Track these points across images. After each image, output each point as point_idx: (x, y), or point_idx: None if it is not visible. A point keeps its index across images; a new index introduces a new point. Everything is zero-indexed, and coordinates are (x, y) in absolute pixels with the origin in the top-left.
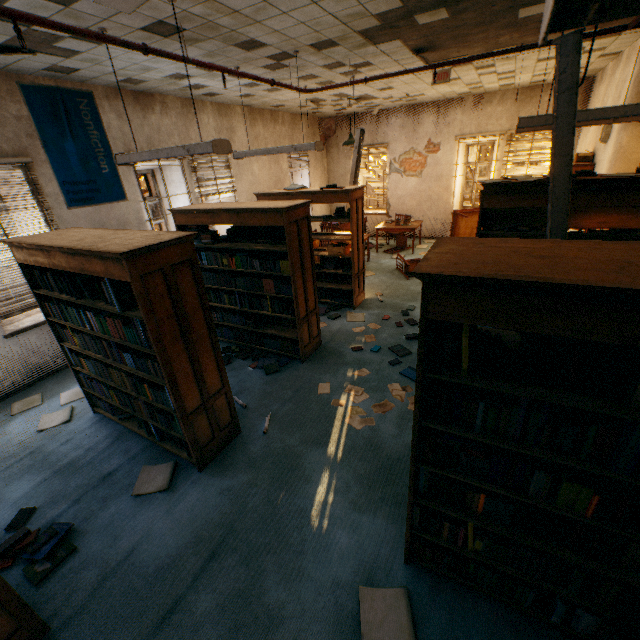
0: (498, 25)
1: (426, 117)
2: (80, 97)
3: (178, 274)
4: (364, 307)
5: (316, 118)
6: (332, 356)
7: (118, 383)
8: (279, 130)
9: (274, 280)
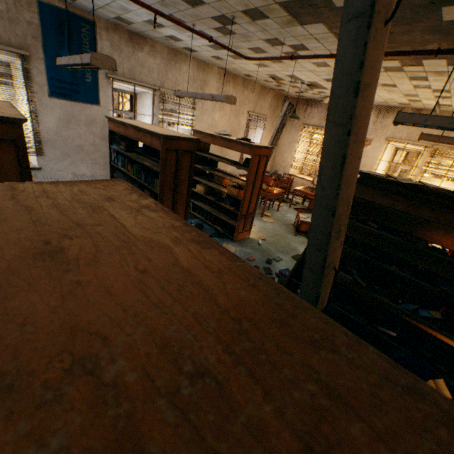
0: (422, 26)
1: None
2: (84, 23)
3: None
4: (242, 243)
5: (282, 95)
6: None
7: None
8: (246, 94)
9: (150, 193)
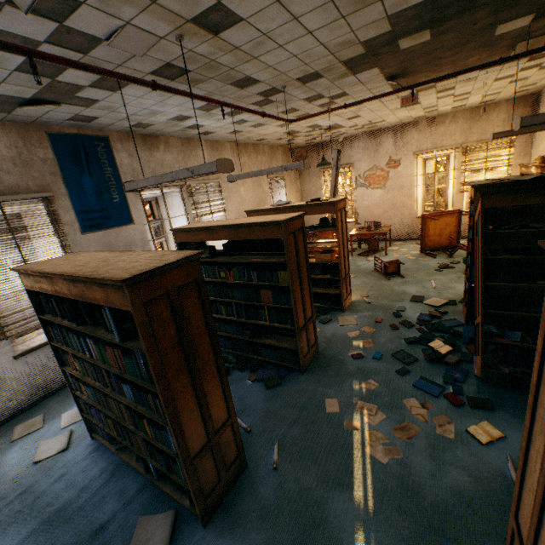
0: (472, 45)
1: (385, 139)
2: (98, 141)
3: (183, 296)
4: (353, 309)
5: (289, 148)
6: (332, 365)
7: (116, 413)
8: (260, 159)
9: (272, 290)
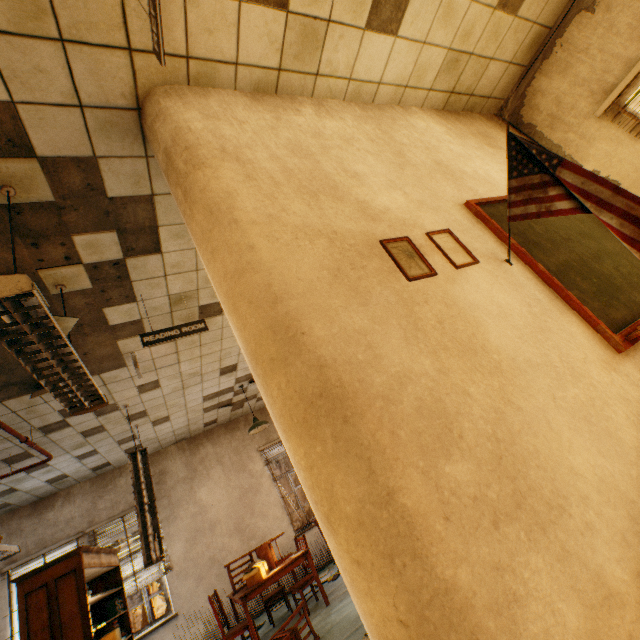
0: None
1: None
2: None
3: None
4: None
5: None
6: None
7: None
8: (242, 434)
9: None
